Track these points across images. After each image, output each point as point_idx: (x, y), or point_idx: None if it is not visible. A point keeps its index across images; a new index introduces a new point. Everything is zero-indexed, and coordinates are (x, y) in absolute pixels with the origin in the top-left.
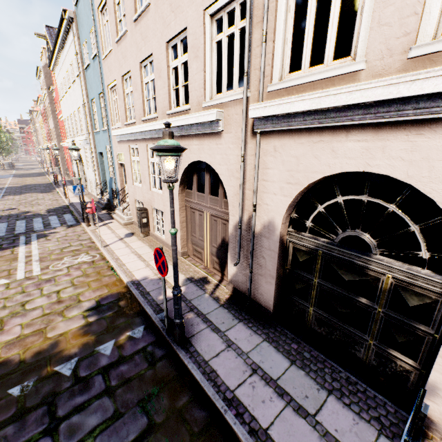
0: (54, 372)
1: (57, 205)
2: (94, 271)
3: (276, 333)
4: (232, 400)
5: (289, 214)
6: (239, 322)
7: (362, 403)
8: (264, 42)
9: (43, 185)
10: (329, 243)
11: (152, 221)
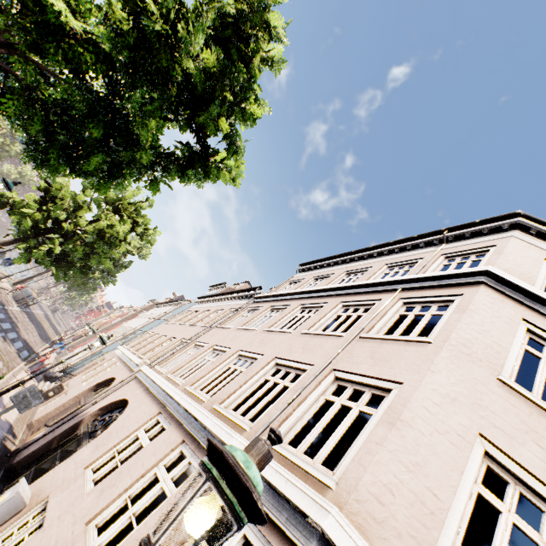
0: None
1: (33, 345)
2: None
3: None
4: None
5: (99, 414)
6: None
7: None
8: (170, 354)
9: (47, 334)
10: (89, 431)
11: (54, 398)
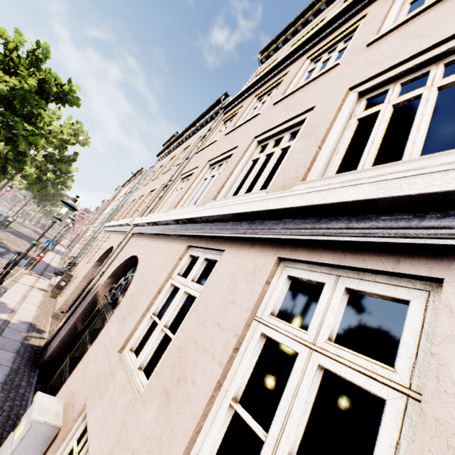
0: None
1: (30, 254)
2: None
3: (27, 372)
4: None
5: (112, 282)
6: (16, 353)
7: (2, 423)
8: (159, 199)
9: None
10: (109, 302)
11: (68, 286)
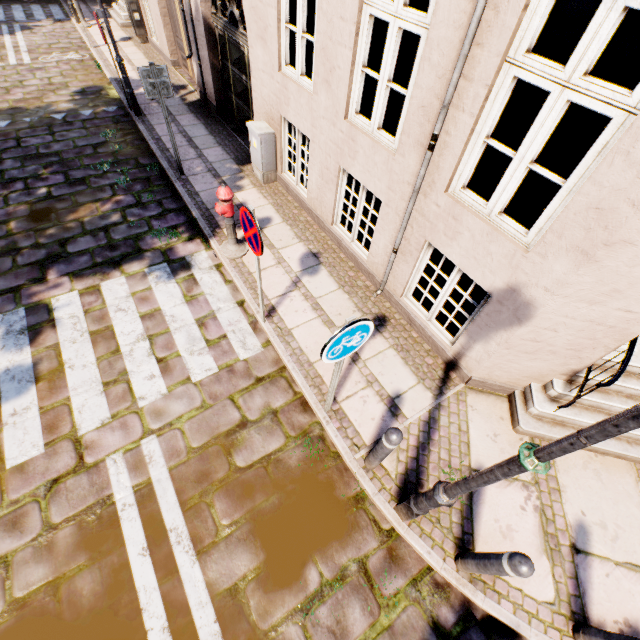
0: (51, 117)
1: None
2: (83, 68)
3: (215, 122)
4: (157, 139)
5: None
6: (192, 114)
7: (235, 151)
8: None
9: None
10: (226, 23)
11: (146, 18)
